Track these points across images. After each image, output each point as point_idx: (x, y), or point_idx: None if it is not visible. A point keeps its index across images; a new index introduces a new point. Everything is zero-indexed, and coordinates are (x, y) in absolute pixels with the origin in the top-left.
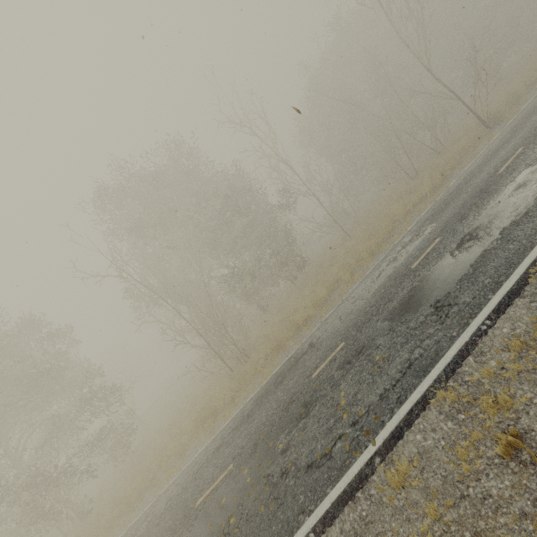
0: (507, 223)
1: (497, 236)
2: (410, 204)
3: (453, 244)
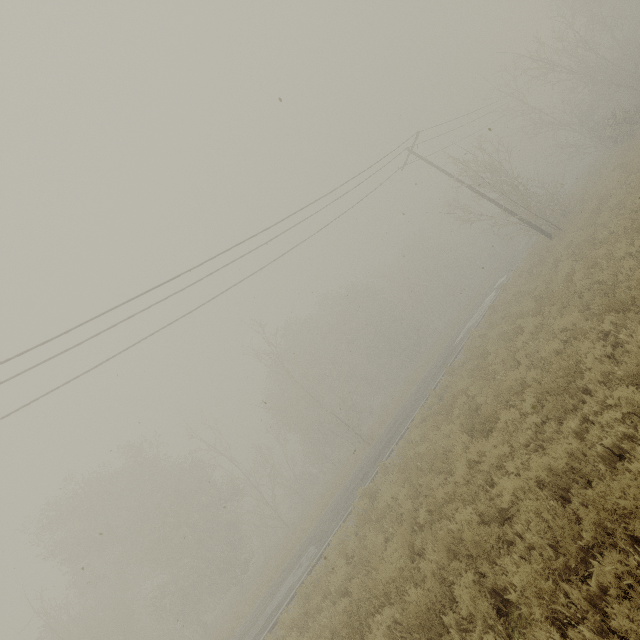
0: (273, 608)
1: (265, 620)
2: (307, 522)
3: (262, 614)
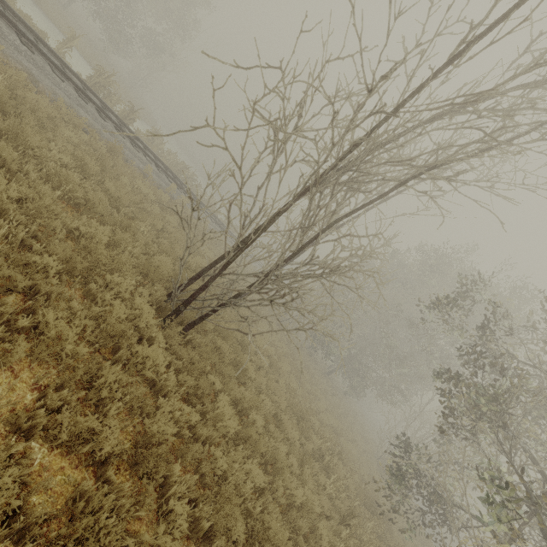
0: None
1: None
2: None
3: None
